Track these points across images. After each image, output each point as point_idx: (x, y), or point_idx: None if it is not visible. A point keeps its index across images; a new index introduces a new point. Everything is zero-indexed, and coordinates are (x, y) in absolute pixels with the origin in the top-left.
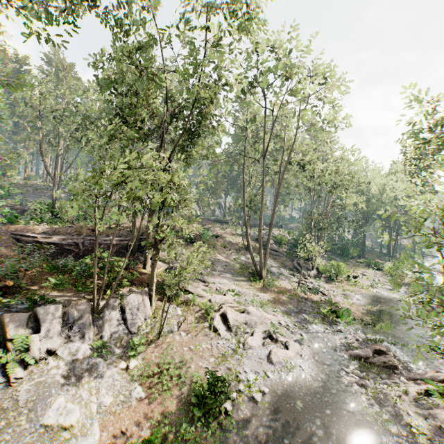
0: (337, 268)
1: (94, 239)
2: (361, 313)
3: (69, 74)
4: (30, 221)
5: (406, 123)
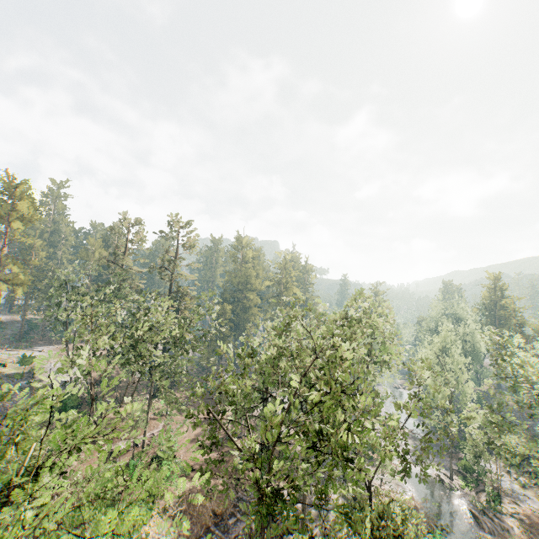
0: (373, 446)
1: (237, 534)
2: (426, 512)
3: (26, 201)
4: (142, 535)
5: (485, 436)
